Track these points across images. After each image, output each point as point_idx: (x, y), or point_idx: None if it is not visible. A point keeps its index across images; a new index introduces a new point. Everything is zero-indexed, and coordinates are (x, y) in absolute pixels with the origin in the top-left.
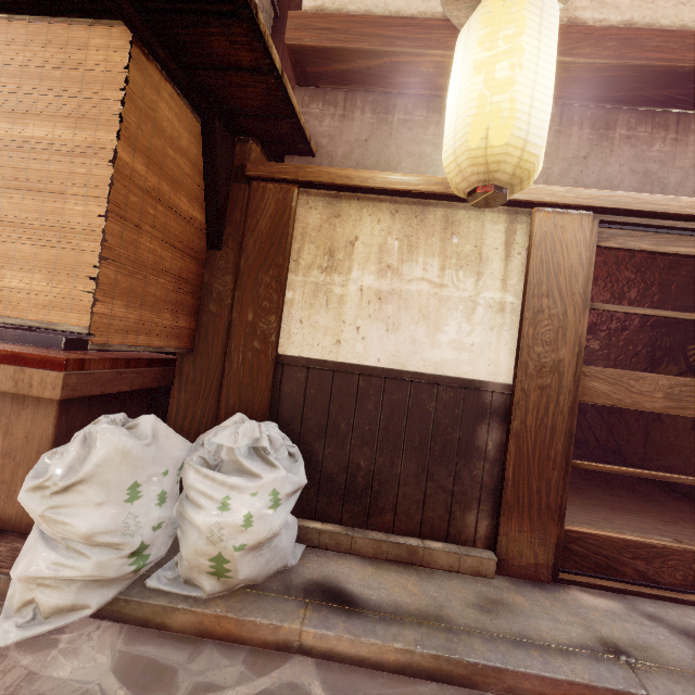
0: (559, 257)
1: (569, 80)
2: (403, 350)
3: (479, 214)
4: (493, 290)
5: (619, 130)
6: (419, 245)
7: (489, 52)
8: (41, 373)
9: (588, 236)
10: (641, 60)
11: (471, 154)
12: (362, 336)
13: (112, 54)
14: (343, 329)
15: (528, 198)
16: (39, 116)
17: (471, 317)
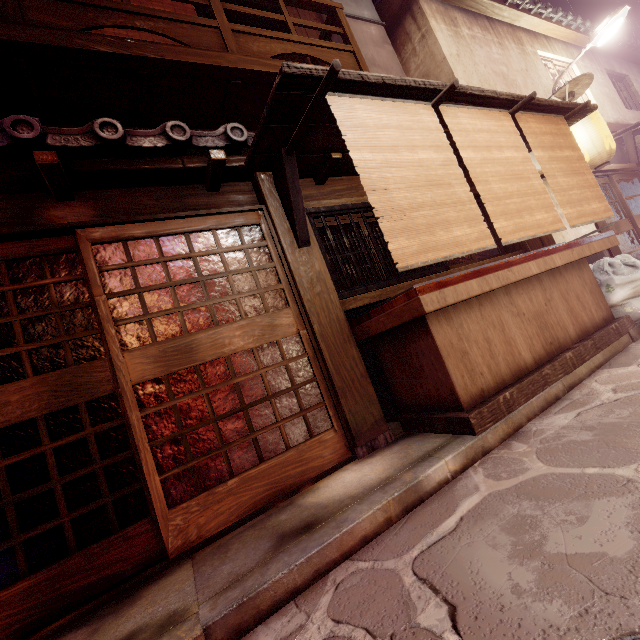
0: None
1: None
2: (576, 233)
3: None
4: None
5: None
6: None
7: (597, 124)
8: (612, 237)
9: None
10: None
11: (607, 152)
12: (566, 232)
13: (565, 126)
14: (561, 232)
15: None
16: (564, 148)
17: None
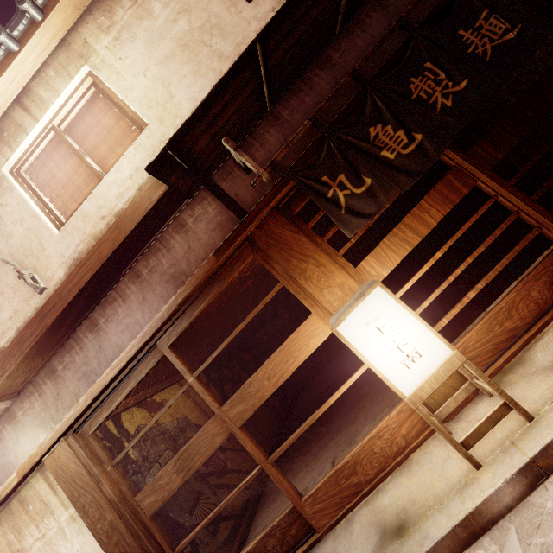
0: (69, 472)
1: (29, 364)
2: None
3: (29, 484)
4: (63, 514)
5: (59, 368)
6: (21, 526)
7: None
8: None
9: (70, 450)
10: (30, 345)
11: None
12: None
13: None
14: None
15: (30, 467)
16: None
17: (67, 537)
